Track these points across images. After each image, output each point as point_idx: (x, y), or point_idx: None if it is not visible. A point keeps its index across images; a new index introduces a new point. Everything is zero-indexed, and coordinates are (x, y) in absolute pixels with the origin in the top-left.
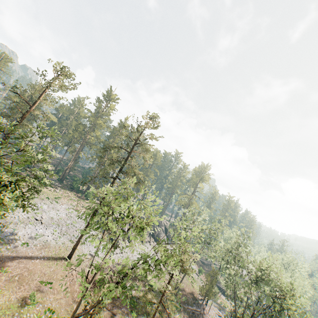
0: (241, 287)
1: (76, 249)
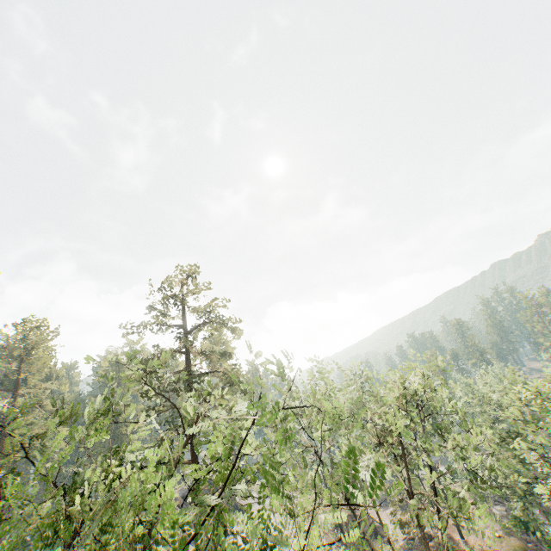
0: None
1: None
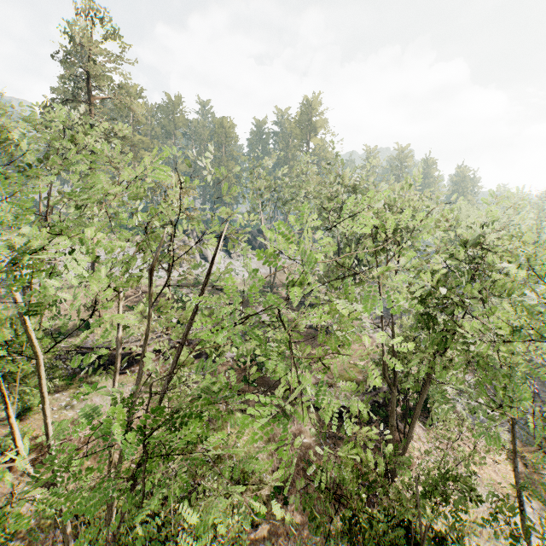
0: None
1: None
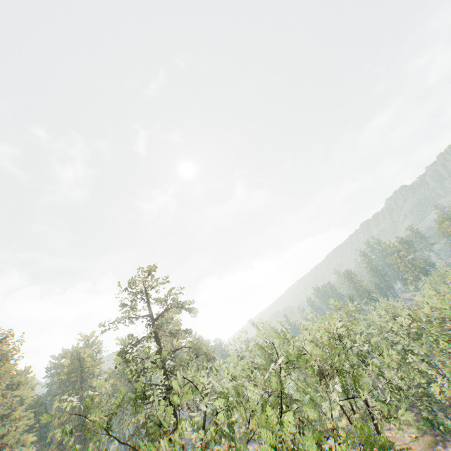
0: None
1: None
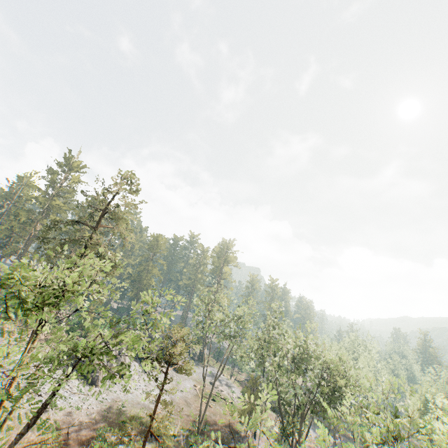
0: (289, 387)
1: (6, 402)
